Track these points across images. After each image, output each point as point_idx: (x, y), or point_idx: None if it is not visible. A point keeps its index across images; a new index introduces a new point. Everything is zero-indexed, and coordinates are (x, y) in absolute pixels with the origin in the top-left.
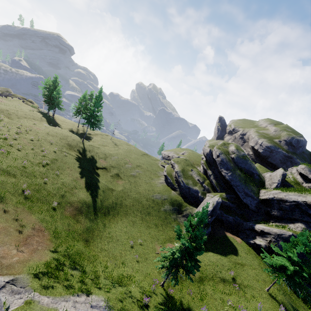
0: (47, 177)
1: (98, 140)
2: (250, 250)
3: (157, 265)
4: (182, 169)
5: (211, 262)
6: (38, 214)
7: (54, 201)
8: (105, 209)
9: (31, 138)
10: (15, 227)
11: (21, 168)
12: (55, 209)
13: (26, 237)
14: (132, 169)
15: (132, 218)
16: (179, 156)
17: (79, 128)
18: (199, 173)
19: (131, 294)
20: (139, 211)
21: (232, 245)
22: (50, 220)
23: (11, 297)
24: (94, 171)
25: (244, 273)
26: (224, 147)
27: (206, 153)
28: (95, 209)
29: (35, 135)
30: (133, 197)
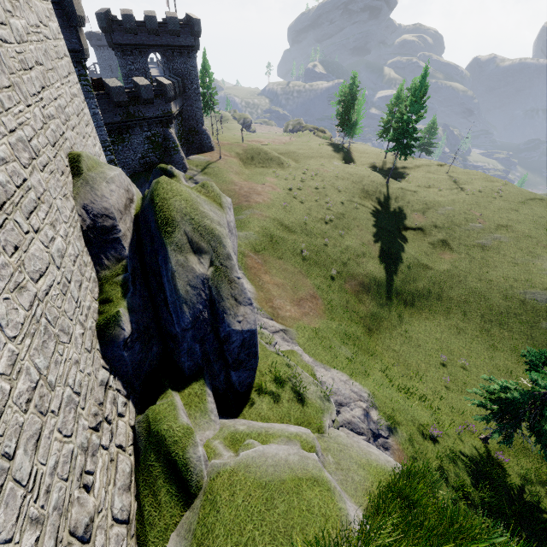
0: (328, 238)
1: (419, 177)
2: None
3: (489, 411)
4: None
5: None
6: (314, 280)
7: (332, 269)
8: (406, 295)
9: (316, 185)
10: (291, 286)
11: (301, 224)
12: (333, 279)
13: (300, 299)
14: (484, 233)
15: (458, 322)
16: None
17: (386, 160)
18: None
19: (413, 413)
20: (477, 315)
21: None
22: (326, 289)
23: (282, 342)
24: (398, 233)
25: None
26: None
27: None
28: (389, 292)
29: (321, 181)
30: (471, 287)
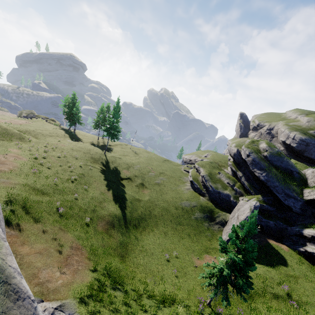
0: (77, 193)
1: (119, 150)
2: (301, 260)
3: (198, 280)
4: (209, 172)
5: (258, 275)
6: (74, 231)
7: (86, 217)
8: (135, 221)
9: (58, 155)
10: (55, 247)
11: (53, 186)
12: (88, 225)
13: (66, 257)
14: (156, 177)
15: (163, 229)
16: (202, 159)
17: (99, 140)
18: (228, 176)
19: None
20: (169, 221)
21: (278, 254)
22: (85, 237)
23: None
24: (119, 182)
25: (300, 287)
26: (254, 145)
27: (233, 154)
28: (125, 222)
29: (61, 152)
30: (161, 206)
